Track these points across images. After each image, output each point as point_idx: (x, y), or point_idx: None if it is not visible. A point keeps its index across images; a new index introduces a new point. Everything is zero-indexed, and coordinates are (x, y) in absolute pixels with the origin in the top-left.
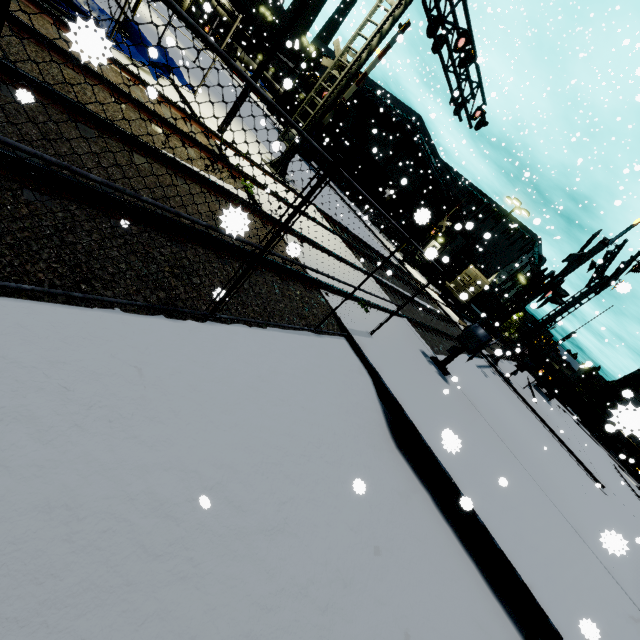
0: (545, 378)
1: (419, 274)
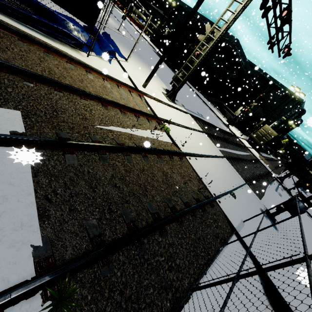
0: (310, 188)
1: (234, 128)
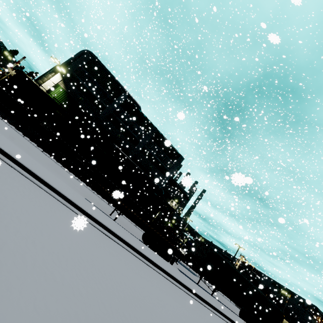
0: None
1: None
